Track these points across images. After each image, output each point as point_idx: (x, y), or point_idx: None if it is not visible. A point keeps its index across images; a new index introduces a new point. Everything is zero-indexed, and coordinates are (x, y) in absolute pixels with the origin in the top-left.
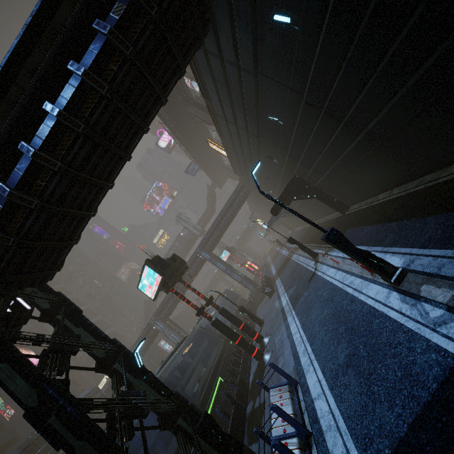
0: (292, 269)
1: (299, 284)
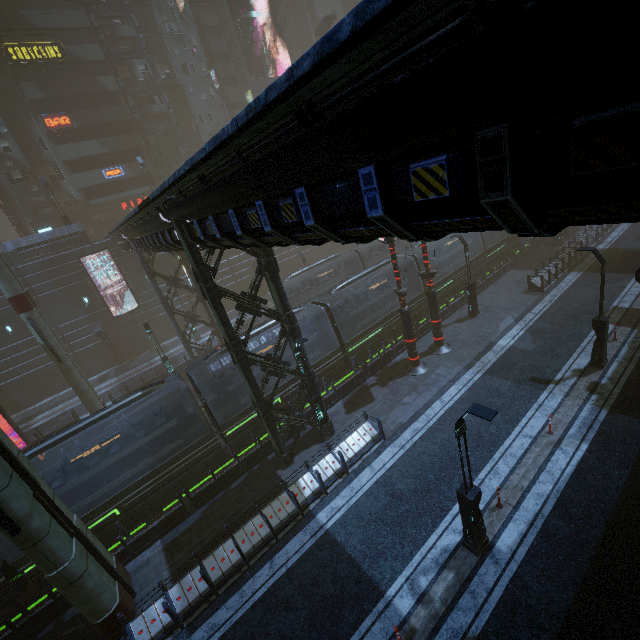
0: (588, 308)
1: (535, 356)
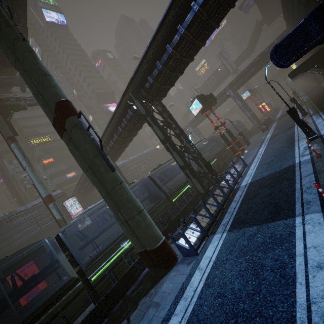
0: (288, 119)
1: (282, 129)
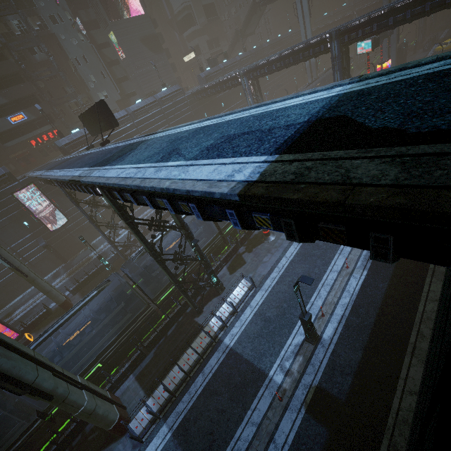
0: None
1: None
